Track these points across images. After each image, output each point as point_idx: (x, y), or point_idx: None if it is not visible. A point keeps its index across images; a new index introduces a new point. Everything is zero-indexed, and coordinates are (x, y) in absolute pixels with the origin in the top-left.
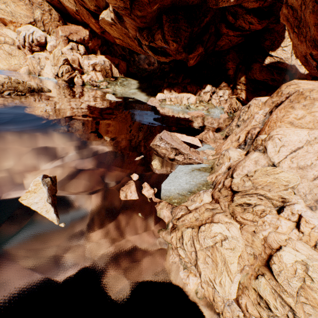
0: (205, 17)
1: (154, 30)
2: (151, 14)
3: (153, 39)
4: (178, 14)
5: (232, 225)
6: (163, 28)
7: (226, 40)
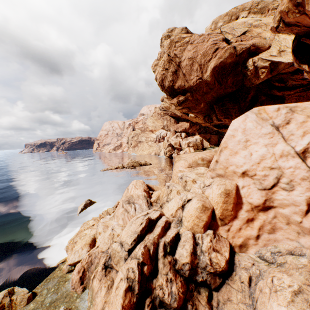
0: (248, 93)
1: (211, 115)
2: (203, 108)
3: (212, 120)
4: (223, 101)
5: (95, 222)
6: (215, 112)
7: (293, 98)
